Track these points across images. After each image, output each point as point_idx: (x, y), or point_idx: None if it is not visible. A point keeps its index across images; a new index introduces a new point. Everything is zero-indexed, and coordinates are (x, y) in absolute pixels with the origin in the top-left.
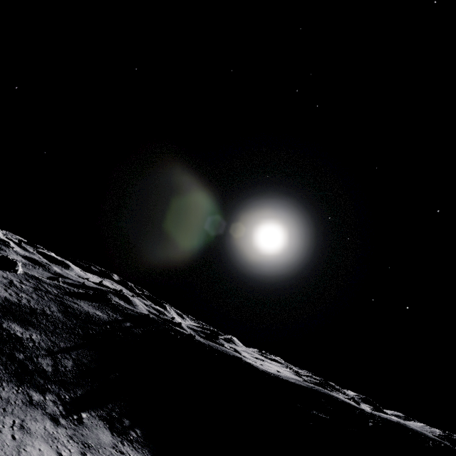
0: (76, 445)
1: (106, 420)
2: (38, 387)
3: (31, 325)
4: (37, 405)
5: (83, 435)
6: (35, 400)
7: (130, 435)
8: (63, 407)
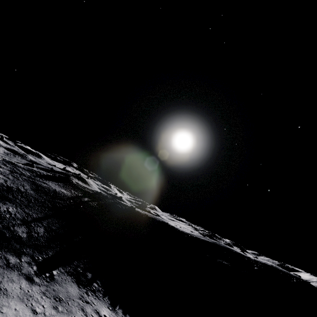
0: (49, 300)
1: (73, 275)
2: (14, 251)
3: (8, 200)
4: (13, 267)
5: (54, 290)
6: (11, 263)
7: (92, 286)
8: (37, 267)
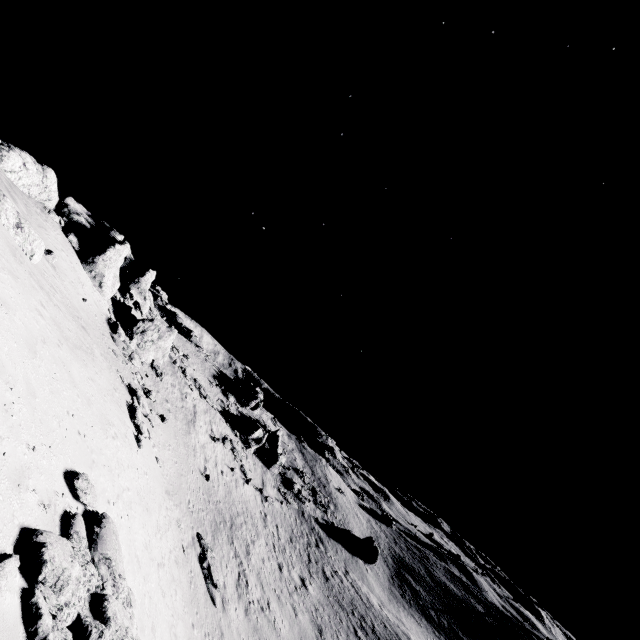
0: None
1: None
2: (434, 627)
3: (417, 581)
4: (438, 637)
5: None
6: (436, 634)
7: None
8: None
